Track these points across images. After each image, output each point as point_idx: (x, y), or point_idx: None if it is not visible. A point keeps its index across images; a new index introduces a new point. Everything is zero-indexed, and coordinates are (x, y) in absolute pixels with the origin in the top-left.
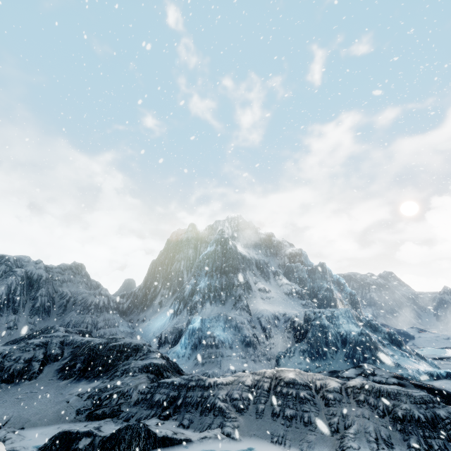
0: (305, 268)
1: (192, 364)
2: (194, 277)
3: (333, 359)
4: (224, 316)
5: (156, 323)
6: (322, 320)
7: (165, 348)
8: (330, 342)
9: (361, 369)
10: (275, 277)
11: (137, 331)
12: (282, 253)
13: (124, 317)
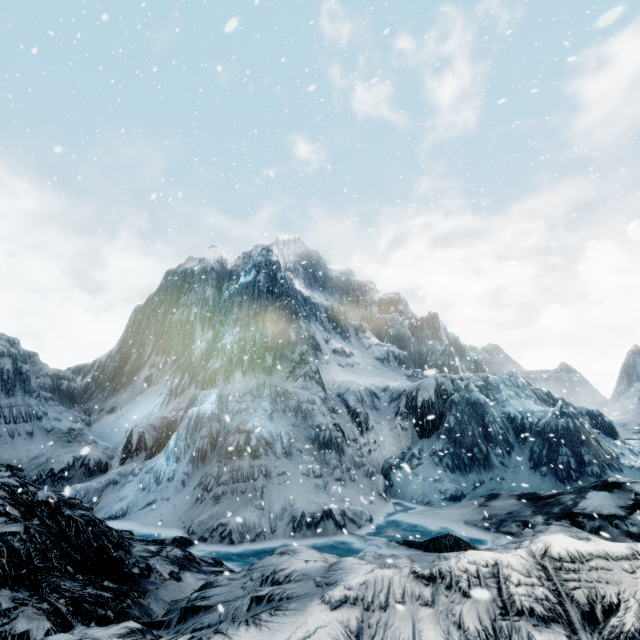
0: (406, 321)
1: (190, 499)
2: (213, 328)
3: (505, 466)
4: (272, 387)
5: (135, 414)
6: (472, 393)
7: (137, 461)
8: (494, 434)
9: (626, 493)
10: (358, 335)
11: (92, 430)
12: (367, 300)
13: (71, 405)
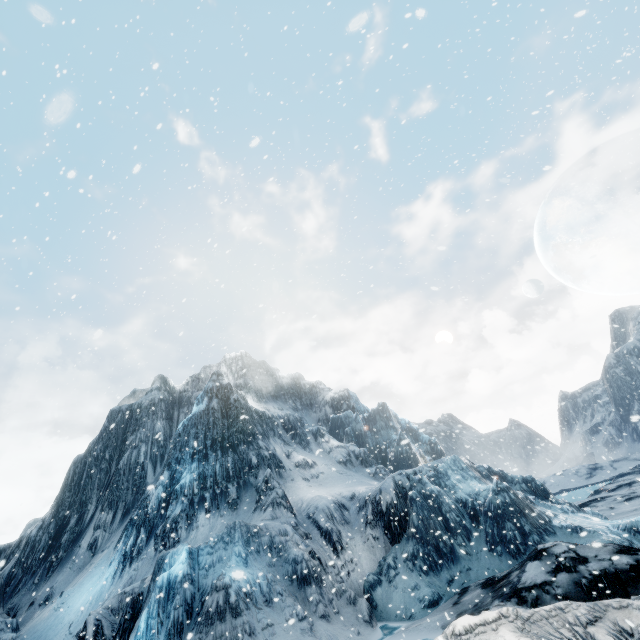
0: (360, 416)
1: None
2: (169, 467)
3: (469, 555)
4: (242, 527)
5: (79, 598)
6: (426, 486)
7: None
8: (453, 524)
9: (550, 557)
10: (317, 441)
11: (23, 636)
12: (319, 401)
13: None
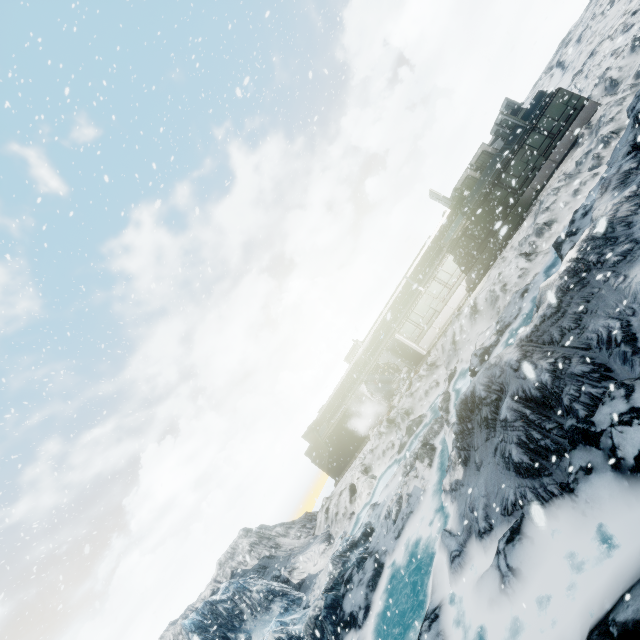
0: None
1: None
2: None
3: None
4: None
5: None
6: None
7: None
8: None
9: None
10: None
11: None
12: None
13: None
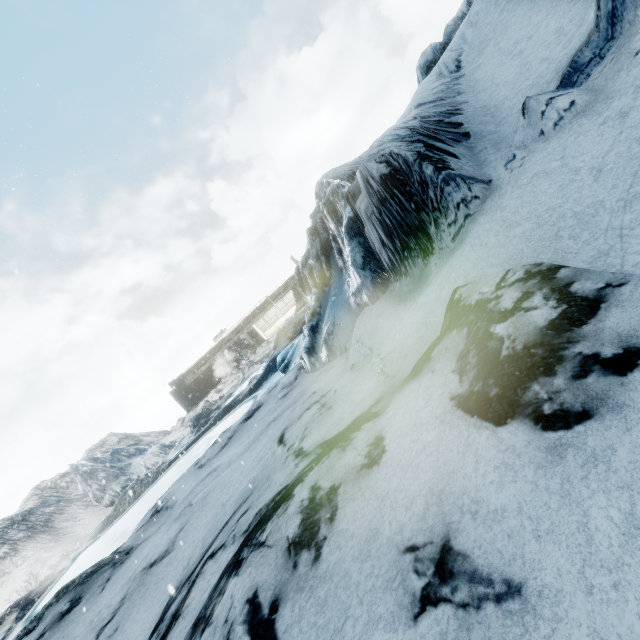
0: None
1: None
2: None
3: None
4: None
5: None
6: None
7: None
8: None
9: None
10: None
11: None
12: None
13: None
